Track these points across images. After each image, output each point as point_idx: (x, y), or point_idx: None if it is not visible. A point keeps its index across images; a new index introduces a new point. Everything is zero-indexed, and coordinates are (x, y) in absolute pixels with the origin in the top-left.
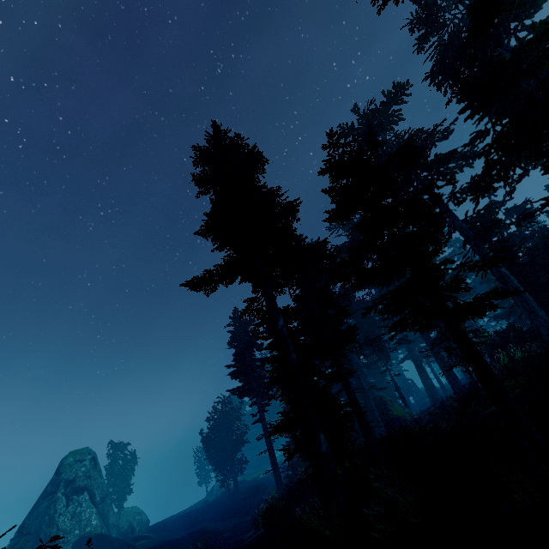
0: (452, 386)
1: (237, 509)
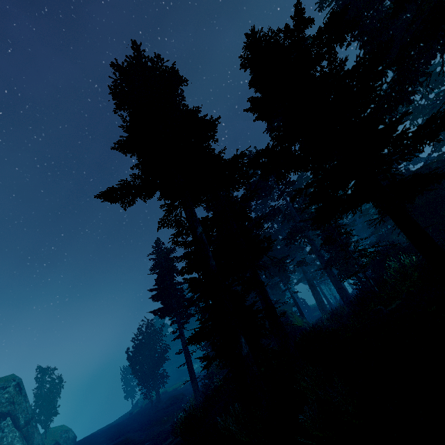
0: (342, 297)
1: (158, 418)
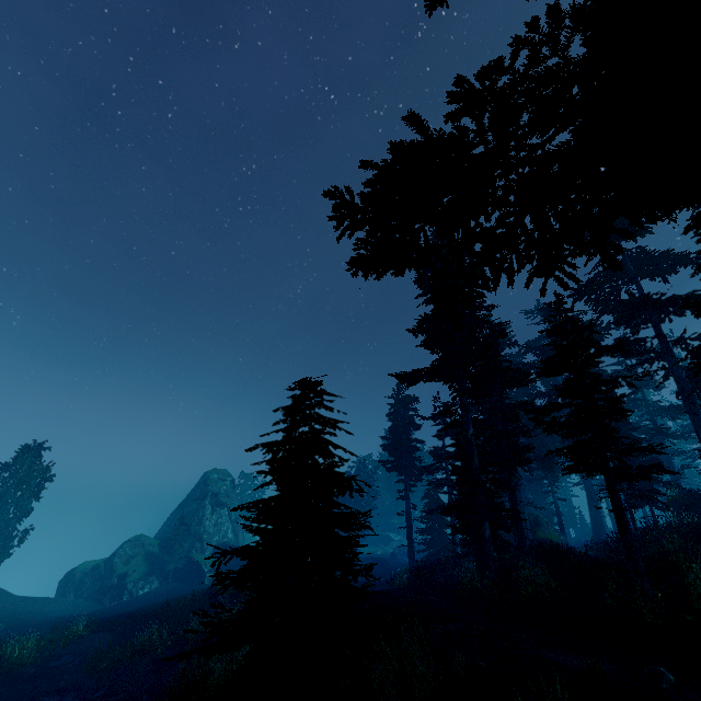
0: None
1: None
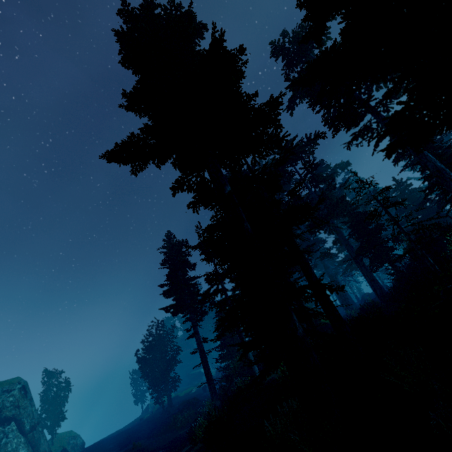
0: (375, 290)
1: (171, 424)
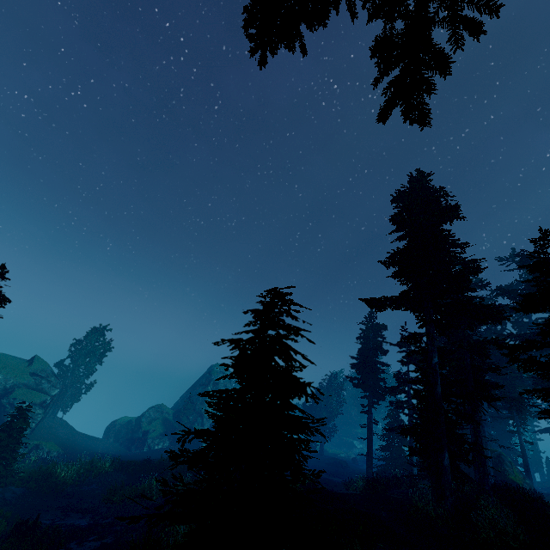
0: None
1: (321, 467)
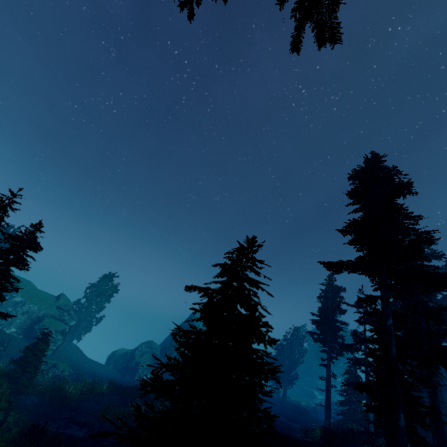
0: None
1: (283, 412)
